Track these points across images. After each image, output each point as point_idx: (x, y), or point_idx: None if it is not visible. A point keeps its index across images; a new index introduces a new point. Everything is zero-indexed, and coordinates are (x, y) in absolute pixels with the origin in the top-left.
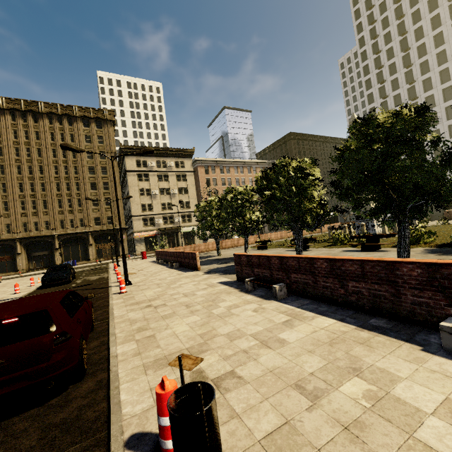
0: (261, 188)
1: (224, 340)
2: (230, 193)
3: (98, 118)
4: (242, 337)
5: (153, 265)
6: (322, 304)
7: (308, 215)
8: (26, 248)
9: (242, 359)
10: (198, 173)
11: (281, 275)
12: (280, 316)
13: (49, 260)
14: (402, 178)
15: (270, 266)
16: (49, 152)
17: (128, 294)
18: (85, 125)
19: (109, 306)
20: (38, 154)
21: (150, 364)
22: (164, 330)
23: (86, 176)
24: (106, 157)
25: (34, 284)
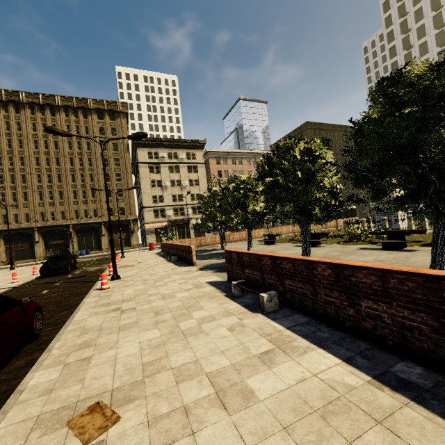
0: (263, 175)
1: (169, 381)
2: (233, 182)
3: (112, 110)
4: (195, 377)
5: (155, 258)
6: (323, 325)
7: (317, 206)
8: (44, 237)
9: (174, 430)
10: (210, 164)
11: (273, 280)
12: (260, 341)
13: (64, 249)
14: (444, 152)
15: (261, 267)
16: (65, 145)
17: (108, 290)
18: (99, 117)
19: (79, 306)
20: (55, 146)
21: (47, 416)
22: (107, 351)
23: (100, 168)
24: (119, 149)
25: (36, 273)
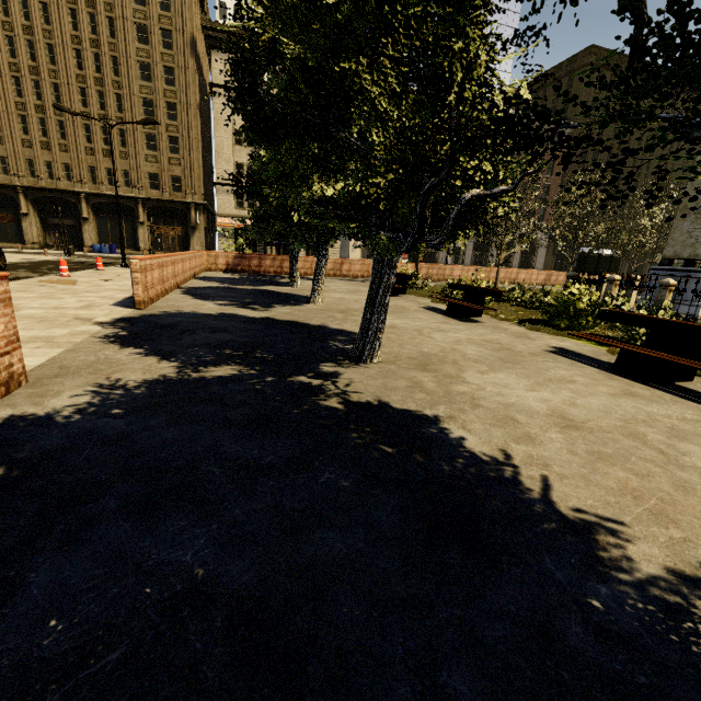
0: None
1: None
2: None
3: None
4: None
5: None
6: None
7: (391, 168)
8: (38, 208)
9: None
10: None
11: None
12: None
13: (76, 237)
14: None
15: None
16: (63, 16)
17: None
18: None
19: None
20: (44, 16)
21: None
22: None
23: (135, 84)
24: (175, 46)
25: None
